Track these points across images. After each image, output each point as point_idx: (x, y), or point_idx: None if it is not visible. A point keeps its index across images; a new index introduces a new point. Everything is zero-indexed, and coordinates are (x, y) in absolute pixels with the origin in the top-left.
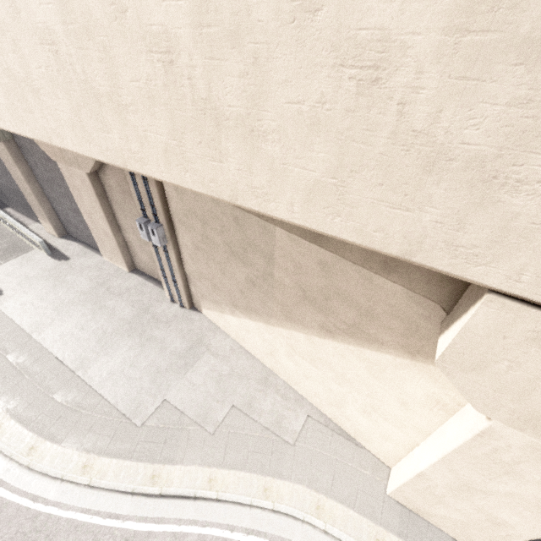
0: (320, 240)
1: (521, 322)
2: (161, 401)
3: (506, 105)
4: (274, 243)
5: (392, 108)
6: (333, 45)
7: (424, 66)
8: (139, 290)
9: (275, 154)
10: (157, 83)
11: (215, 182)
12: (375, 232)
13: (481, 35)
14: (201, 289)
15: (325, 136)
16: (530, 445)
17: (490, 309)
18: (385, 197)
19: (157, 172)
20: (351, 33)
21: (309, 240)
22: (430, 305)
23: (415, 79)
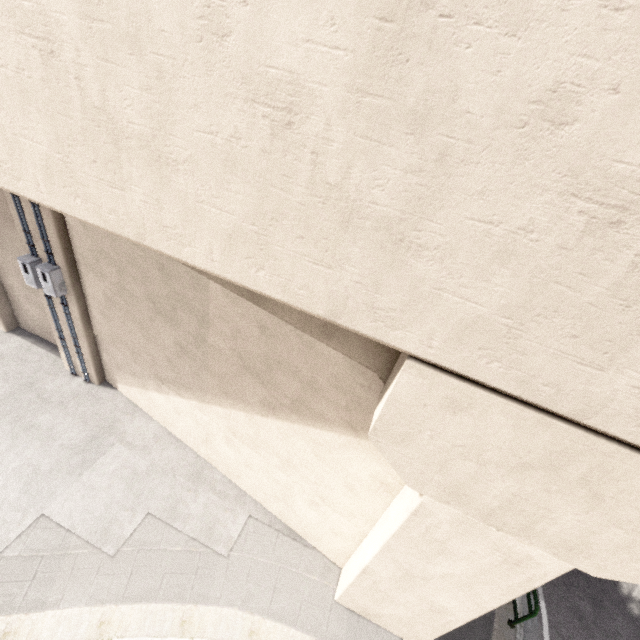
0: (258, 298)
1: (436, 389)
2: (36, 517)
3: (404, 171)
4: (208, 299)
5: (307, 156)
6: (244, 77)
7: (332, 119)
8: (20, 358)
9: (188, 188)
10: (33, 75)
11: (117, 214)
12: (301, 290)
13: (377, 99)
14: (117, 357)
15: (243, 176)
16: (456, 519)
17: (410, 376)
18: (307, 251)
19: (35, 192)
20: (261, 69)
21: (247, 298)
22: (370, 375)
23: (325, 131)
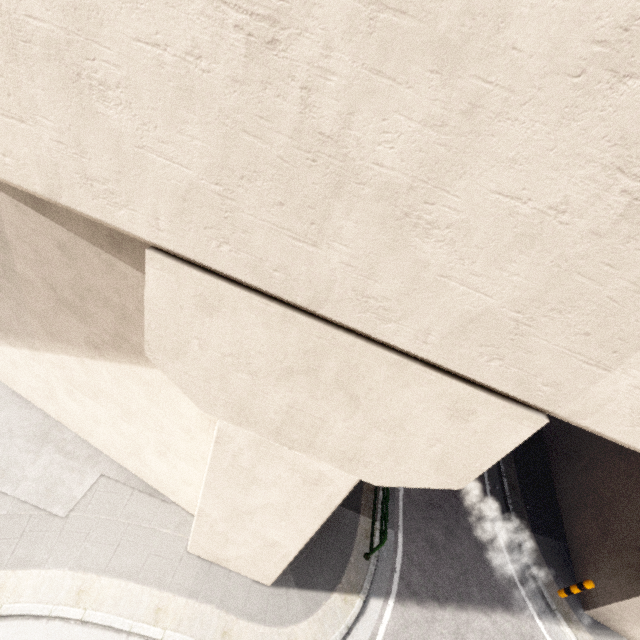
0: (42, 206)
1: (184, 285)
2: None
3: None
4: None
5: None
6: None
7: None
8: None
9: None
10: None
11: None
12: (6, 157)
13: None
14: None
15: None
16: (252, 441)
17: (155, 271)
18: None
19: None
20: None
21: (31, 207)
22: None
23: None
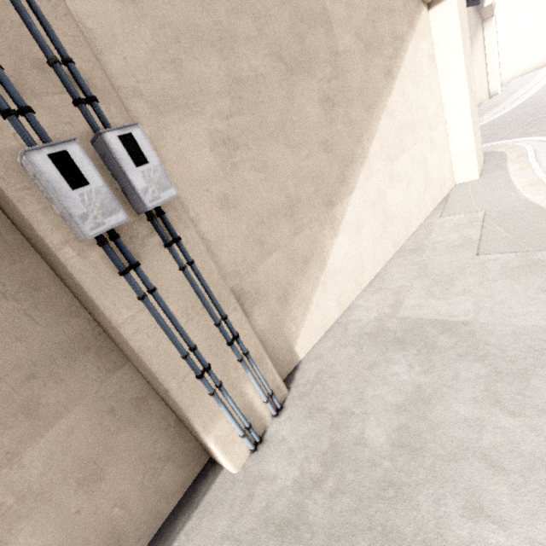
0: None
1: None
2: None
3: None
4: None
5: None
6: None
7: None
8: None
9: None
10: None
11: None
12: None
13: None
14: (275, 275)
15: None
16: None
17: None
18: None
19: None
20: None
21: None
22: None
23: None
